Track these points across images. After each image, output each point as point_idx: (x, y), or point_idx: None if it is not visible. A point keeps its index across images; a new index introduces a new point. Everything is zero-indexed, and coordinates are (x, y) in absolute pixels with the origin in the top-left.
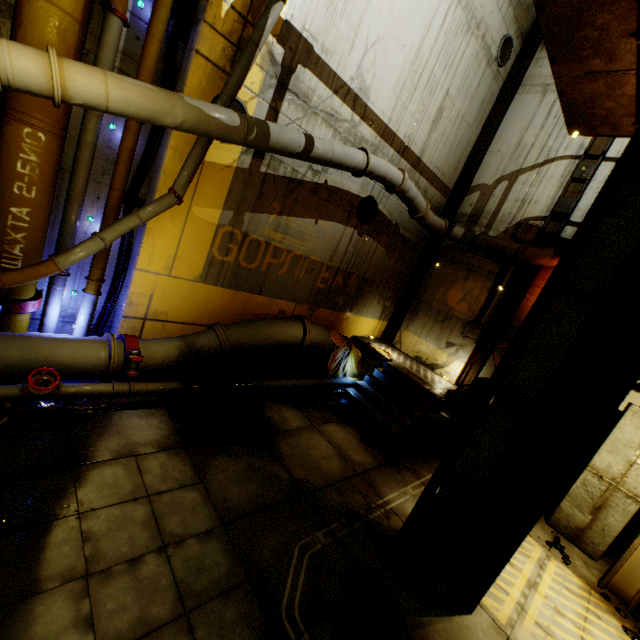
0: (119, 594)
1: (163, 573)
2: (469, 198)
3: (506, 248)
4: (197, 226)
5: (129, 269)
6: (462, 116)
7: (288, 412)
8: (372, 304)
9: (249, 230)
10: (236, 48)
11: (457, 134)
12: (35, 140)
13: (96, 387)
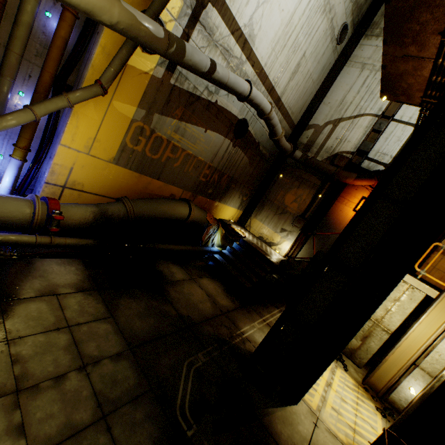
0: (47, 405)
1: (84, 387)
2: (306, 132)
3: (327, 169)
4: (115, 117)
5: (53, 143)
6: (310, 74)
7: (174, 268)
8: (235, 197)
9: (156, 128)
10: None
11: (305, 86)
12: None
13: (21, 237)
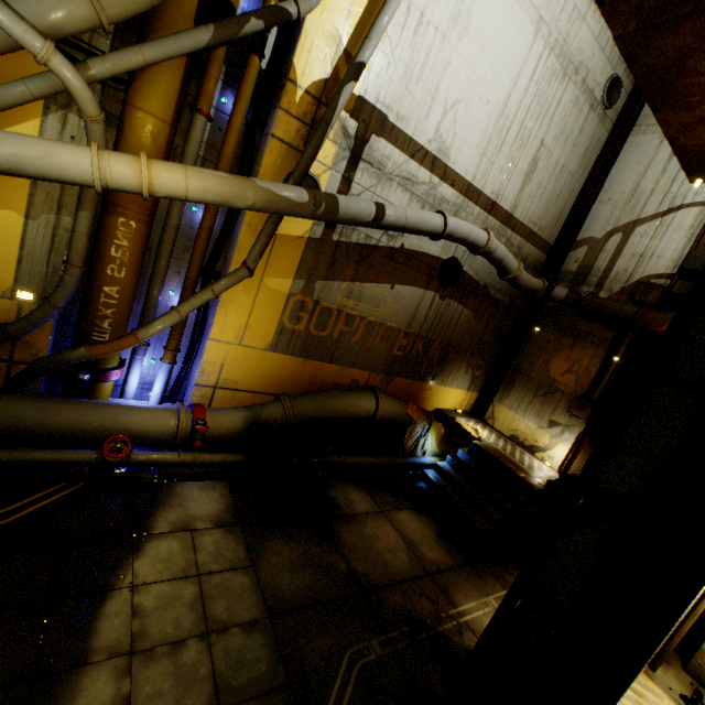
0: (158, 678)
1: (203, 662)
2: (574, 253)
3: (620, 312)
4: (268, 296)
5: (203, 338)
6: (562, 165)
7: (355, 493)
8: (458, 373)
9: (320, 298)
10: (310, 127)
11: (556, 185)
12: (127, 228)
13: (163, 456)
